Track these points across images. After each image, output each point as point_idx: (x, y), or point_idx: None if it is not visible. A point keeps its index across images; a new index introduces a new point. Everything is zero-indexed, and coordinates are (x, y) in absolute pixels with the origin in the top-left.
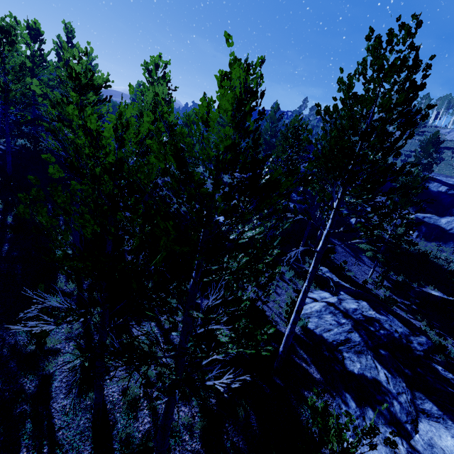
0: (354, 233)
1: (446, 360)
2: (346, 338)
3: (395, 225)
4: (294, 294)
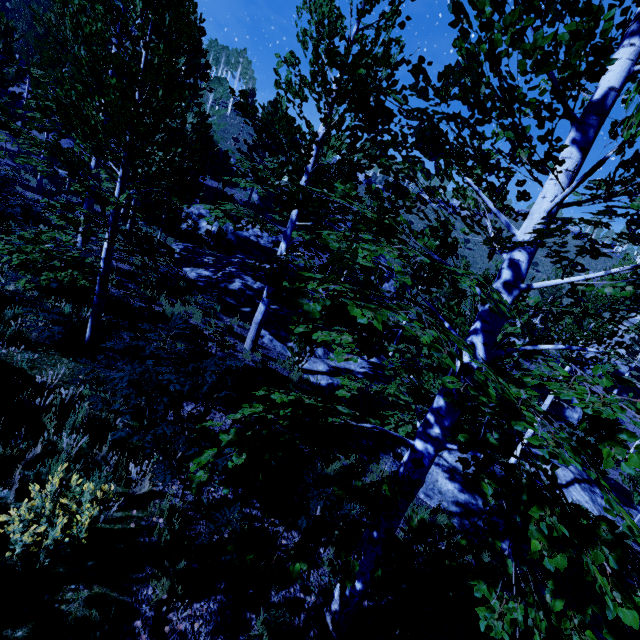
0: None
1: None
2: None
3: None
4: None
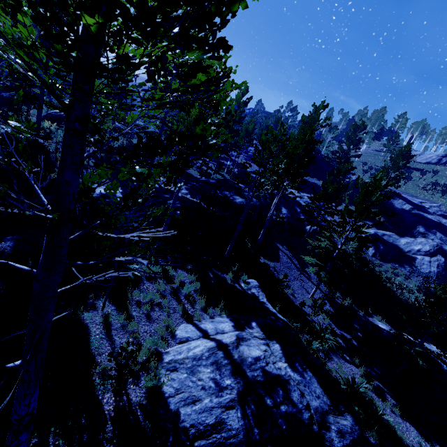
0: (307, 242)
1: (380, 441)
2: (218, 420)
3: (346, 238)
4: (180, 320)
